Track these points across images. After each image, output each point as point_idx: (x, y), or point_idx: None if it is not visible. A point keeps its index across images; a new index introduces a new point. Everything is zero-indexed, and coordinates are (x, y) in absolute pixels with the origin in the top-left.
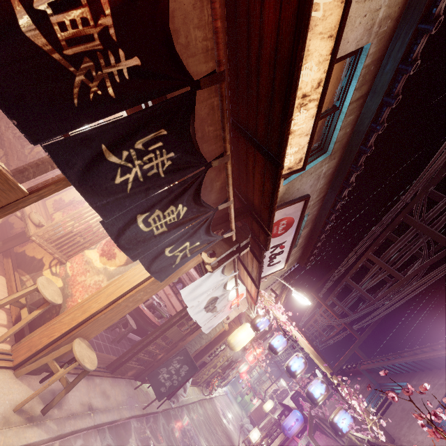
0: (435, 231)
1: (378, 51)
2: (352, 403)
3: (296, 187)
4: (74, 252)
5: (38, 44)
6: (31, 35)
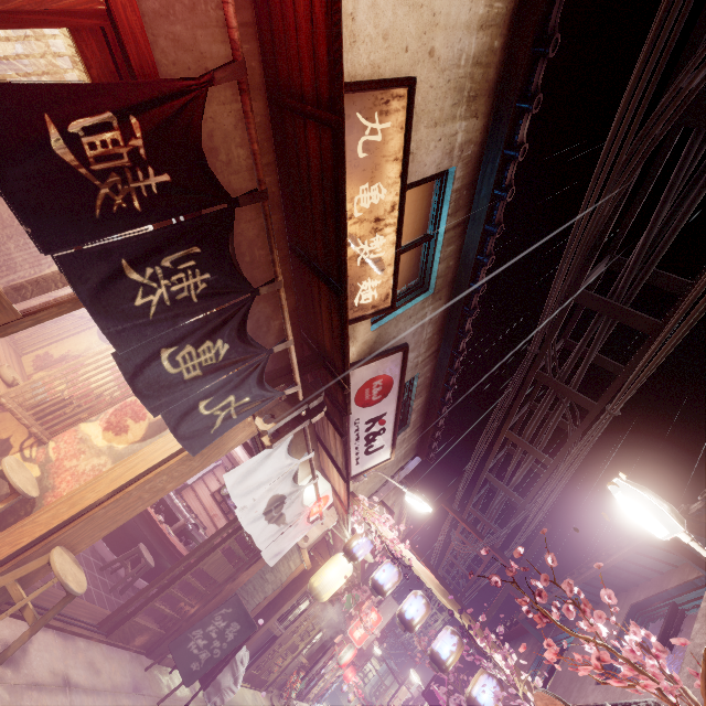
0: (574, 389)
1: (468, 176)
2: (497, 660)
3: (391, 334)
4: (63, 427)
5: (66, 160)
6: (60, 152)
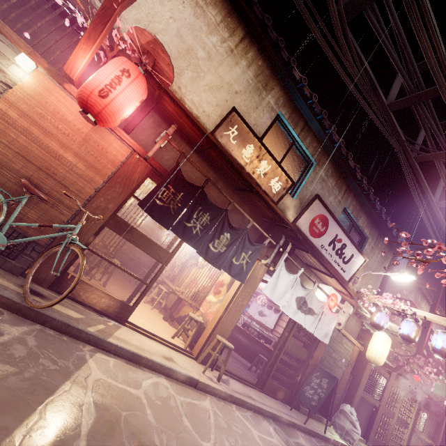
0: (445, 151)
1: (289, 109)
2: None
3: (307, 195)
4: (201, 302)
5: (161, 205)
6: (159, 204)
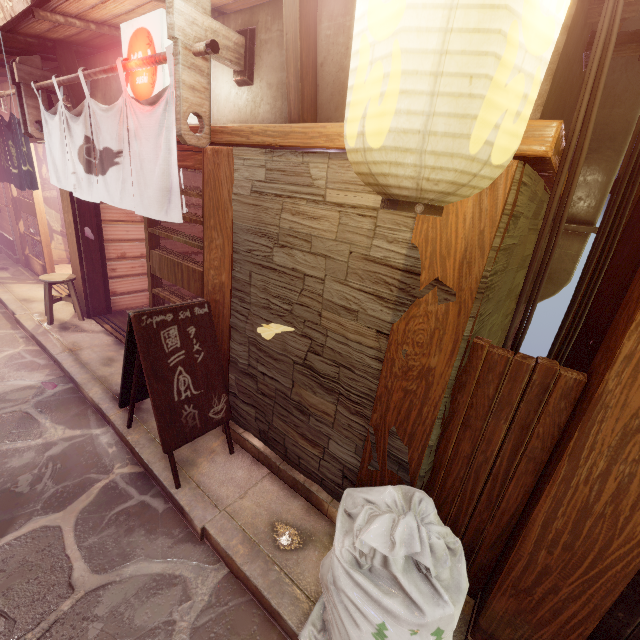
0: None
1: None
2: None
3: None
4: None
5: None
6: None
